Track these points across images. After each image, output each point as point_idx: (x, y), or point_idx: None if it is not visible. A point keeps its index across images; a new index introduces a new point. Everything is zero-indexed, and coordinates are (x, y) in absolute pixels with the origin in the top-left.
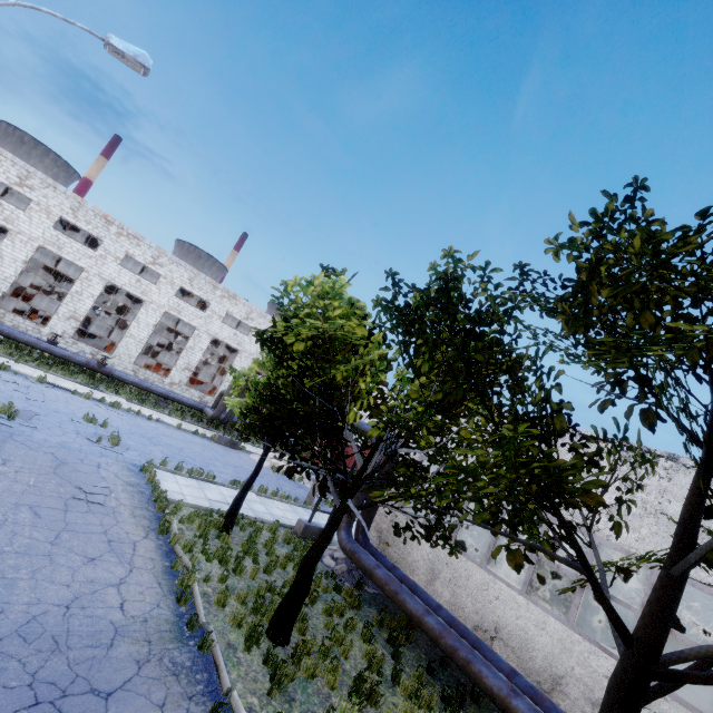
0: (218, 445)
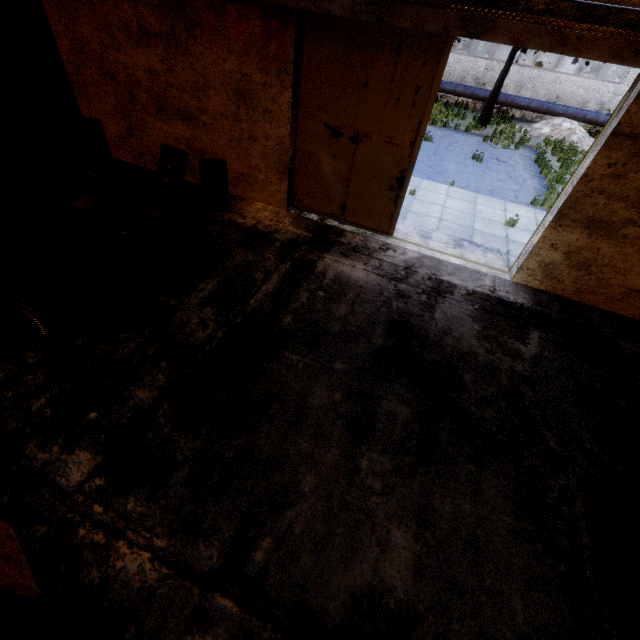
0: None
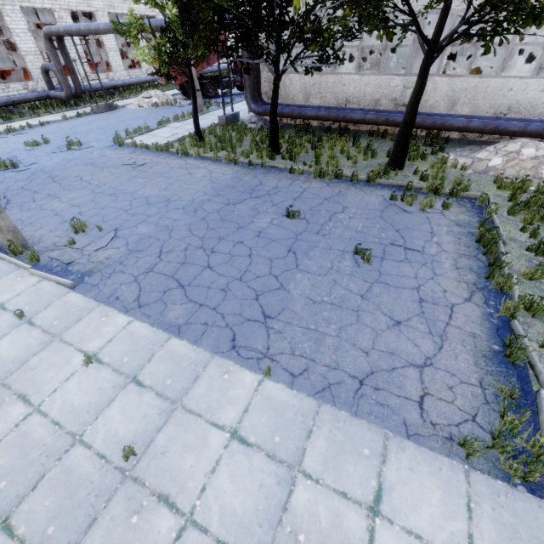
0: (102, 114)
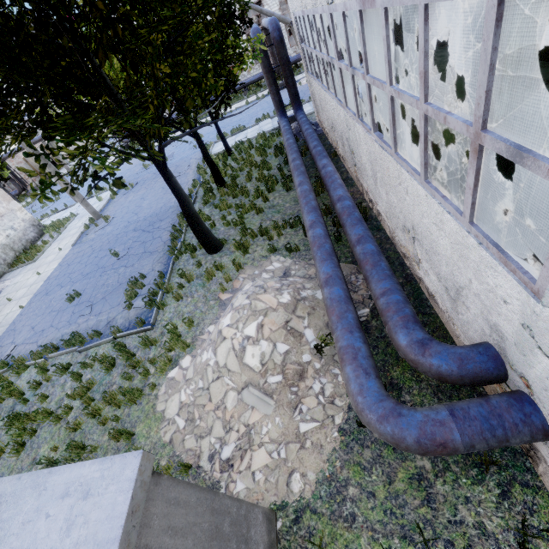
0: None
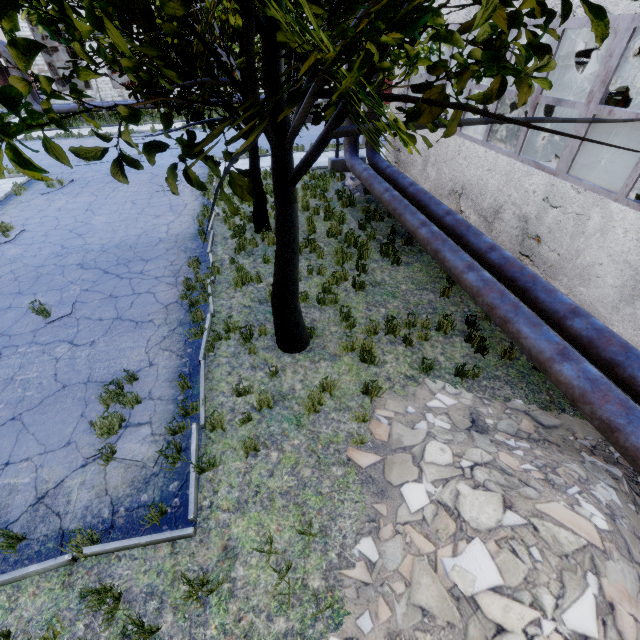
0: None
